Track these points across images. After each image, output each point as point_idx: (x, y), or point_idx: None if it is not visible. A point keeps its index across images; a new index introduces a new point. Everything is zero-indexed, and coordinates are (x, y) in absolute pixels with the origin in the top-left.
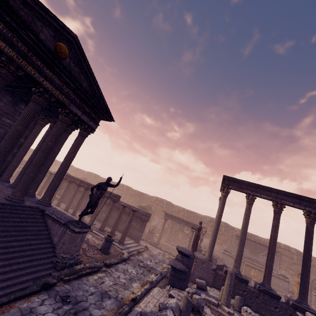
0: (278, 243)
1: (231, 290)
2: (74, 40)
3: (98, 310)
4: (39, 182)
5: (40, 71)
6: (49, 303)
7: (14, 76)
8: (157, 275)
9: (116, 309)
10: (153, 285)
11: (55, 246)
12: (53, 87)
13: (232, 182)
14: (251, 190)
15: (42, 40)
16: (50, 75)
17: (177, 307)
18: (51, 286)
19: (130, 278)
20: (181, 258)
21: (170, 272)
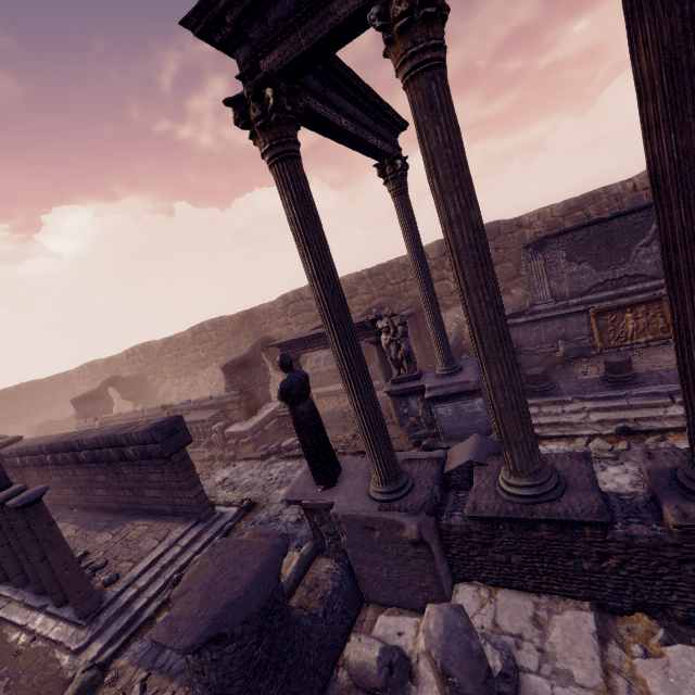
0: None
1: None
2: None
3: None
4: None
5: None
6: None
7: None
8: None
9: None
10: None
11: None
12: None
13: (257, 21)
14: None
15: None
16: None
17: None
18: None
19: None
20: (195, 659)
21: None
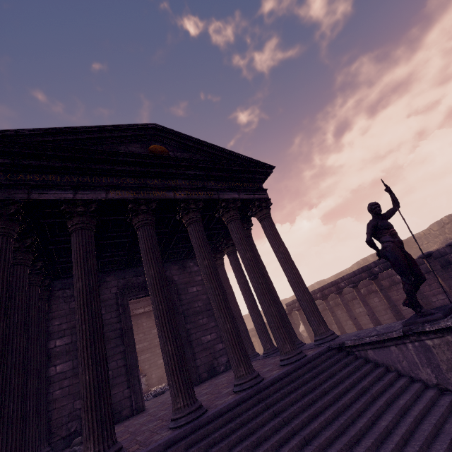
0: None
1: None
2: (157, 131)
3: None
4: (287, 320)
5: (164, 188)
6: None
7: (151, 214)
8: None
9: None
10: None
11: (443, 386)
12: (188, 192)
13: None
14: None
15: (135, 153)
16: (174, 184)
17: None
18: None
19: None
20: None
21: None
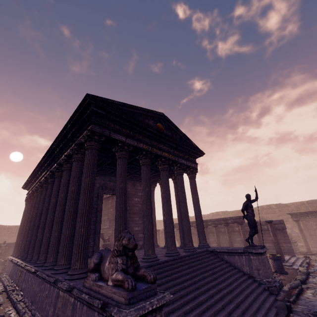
0: None
1: None
2: (162, 117)
3: None
4: None
5: (159, 148)
6: None
7: (151, 160)
8: None
9: None
10: None
11: (251, 275)
12: (167, 154)
13: None
14: None
15: (155, 128)
16: (162, 147)
17: None
18: (290, 308)
19: None
20: None
21: None
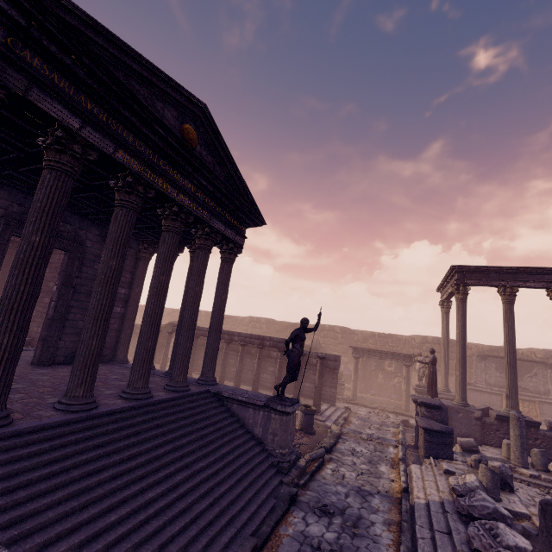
0: (547, 351)
1: (525, 442)
2: (202, 113)
3: (375, 514)
4: None
5: (172, 181)
6: (313, 520)
7: (143, 201)
8: (397, 446)
9: (394, 508)
10: (406, 463)
11: (262, 440)
12: (188, 200)
13: (470, 273)
14: (506, 279)
15: (173, 131)
16: (181, 182)
17: (481, 486)
18: (295, 497)
19: (369, 461)
20: (429, 414)
21: (423, 438)
